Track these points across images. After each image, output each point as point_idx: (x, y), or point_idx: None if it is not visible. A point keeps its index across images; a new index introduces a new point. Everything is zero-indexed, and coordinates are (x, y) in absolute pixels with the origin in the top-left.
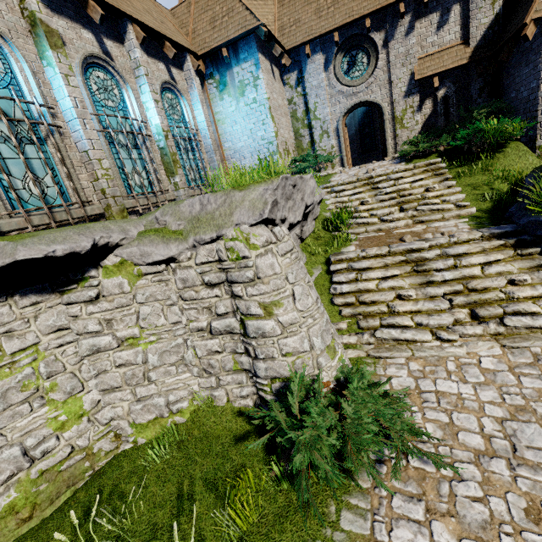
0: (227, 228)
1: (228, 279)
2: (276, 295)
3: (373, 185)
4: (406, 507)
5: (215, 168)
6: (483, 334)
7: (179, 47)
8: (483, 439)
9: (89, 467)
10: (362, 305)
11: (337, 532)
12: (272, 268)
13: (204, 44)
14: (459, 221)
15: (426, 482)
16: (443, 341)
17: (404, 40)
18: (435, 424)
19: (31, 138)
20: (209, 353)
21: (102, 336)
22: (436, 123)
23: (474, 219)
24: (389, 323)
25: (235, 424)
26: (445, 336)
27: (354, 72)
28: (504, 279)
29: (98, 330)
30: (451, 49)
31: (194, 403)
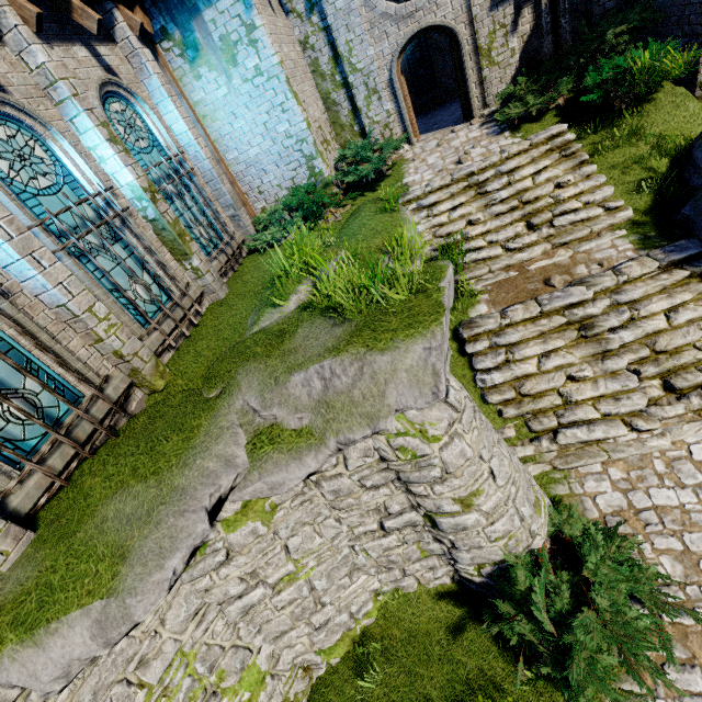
0: (384, 418)
1: (402, 480)
2: (473, 483)
3: (479, 187)
4: (683, 679)
5: (229, 206)
6: (685, 413)
7: None
8: None
9: None
10: (524, 397)
11: None
12: (462, 455)
13: None
14: (615, 236)
15: (690, 640)
16: (640, 432)
17: None
18: (670, 556)
19: None
20: (386, 550)
21: (251, 592)
22: (540, 47)
23: (635, 230)
24: (571, 422)
25: (441, 612)
26: (643, 427)
27: None
28: (698, 332)
29: (244, 589)
30: None
31: (379, 600)
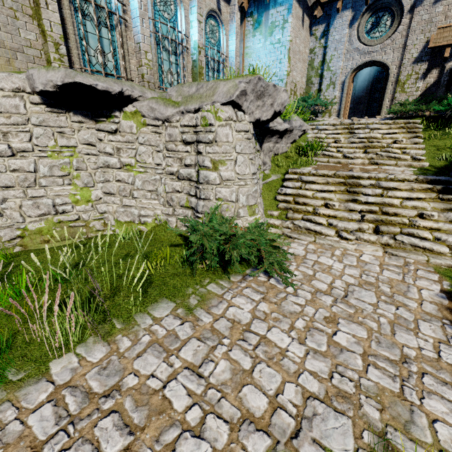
0: (206, 103)
1: (197, 139)
2: (224, 156)
3: (352, 130)
4: (251, 293)
5: None
6: (375, 242)
7: None
8: (328, 287)
9: (85, 233)
10: (296, 204)
11: (203, 288)
12: (227, 137)
13: None
14: (407, 169)
15: (272, 290)
16: (342, 238)
17: (431, 7)
18: (301, 273)
19: (107, 23)
20: (173, 191)
21: (113, 158)
22: (435, 93)
23: (421, 170)
24: (308, 218)
25: (175, 239)
26: (344, 235)
27: (375, 32)
28: (415, 211)
29: (111, 153)
30: None
31: (155, 222)
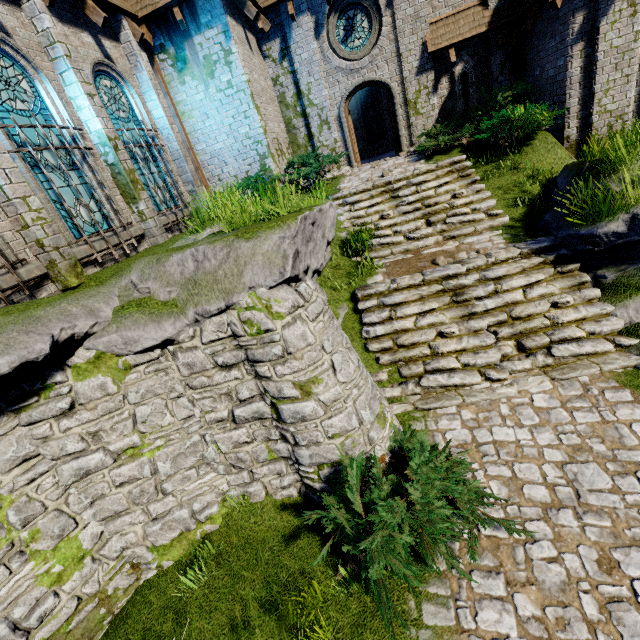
0: (238, 293)
1: (249, 358)
2: (313, 370)
3: (393, 192)
4: (487, 584)
5: (189, 182)
6: (531, 368)
7: (108, 7)
8: (548, 489)
9: (106, 614)
10: (400, 348)
11: (422, 630)
12: (304, 338)
13: (145, 0)
14: (493, 234)
15: (501, 551)
16: (493, 382)
17: None
18: (499, 481)
19: None
20: (236, 446)
21: (90, 455)
22: (455, 107)
23: (509, 231)
24: (435, 368)
25: (281, 521)
26: (494, 376)
27: (353, 40)
28: (547, 303)
29: (82, 449)
30: (468, 12)
31: (225, 505)
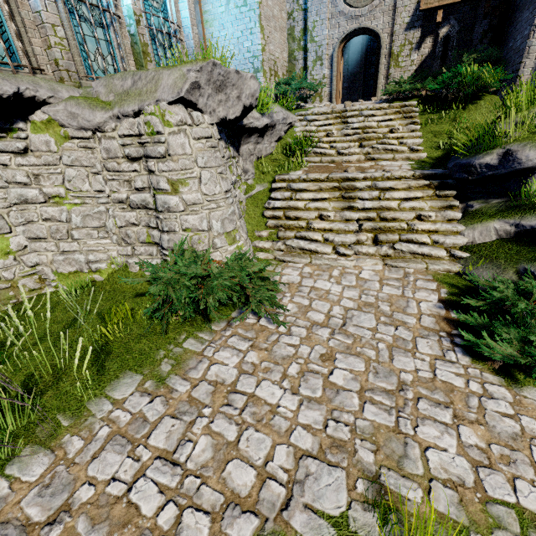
0: (148, 103)
1: (144, 153)
2: (184, 174)
3: (344, 118)
4: (238, 343)
5: None
6: (374, 254)
7: None
8: (326, 317)
9: (13, 297)
10: (287, 220)
11: (178, 348)
12: (183, 147)
13: None
14: (405, 163)
15: (263, 333)
16: (340, 255)
17: None
18: (296, 305)
19: None
20: (127, 224)
21: (30, 189)
22: (431, 66)
23: (419, 163)
24: (302, 236)
25: (141, 286)
26: (341, 251)
27: None
28: (413, 213)
29: (26, 182)
30: None
31: (112, 267)
